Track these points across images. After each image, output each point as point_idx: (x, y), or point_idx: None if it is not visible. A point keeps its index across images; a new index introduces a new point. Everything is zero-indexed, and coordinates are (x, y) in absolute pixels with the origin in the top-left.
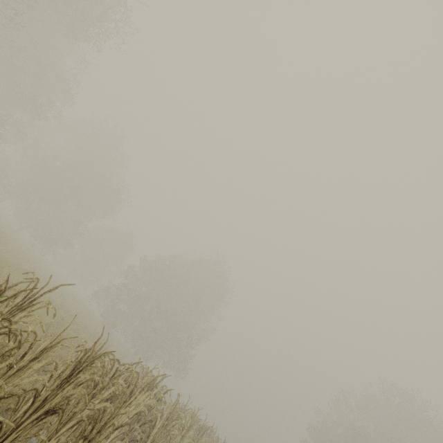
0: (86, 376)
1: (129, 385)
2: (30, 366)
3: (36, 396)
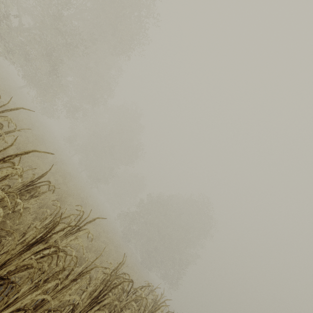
0: (109, 300)
1: (140, 308)
2: (70, 288)
3: (73, 309)
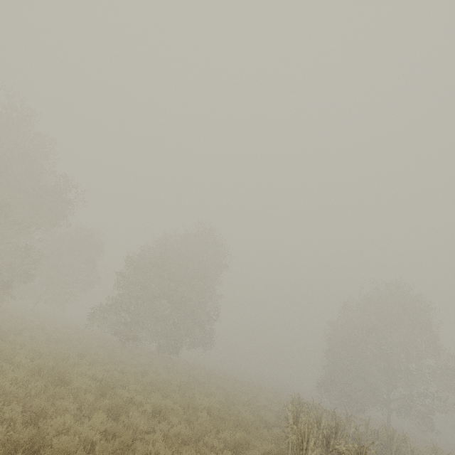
0: None
1: None
2: None
3: None
